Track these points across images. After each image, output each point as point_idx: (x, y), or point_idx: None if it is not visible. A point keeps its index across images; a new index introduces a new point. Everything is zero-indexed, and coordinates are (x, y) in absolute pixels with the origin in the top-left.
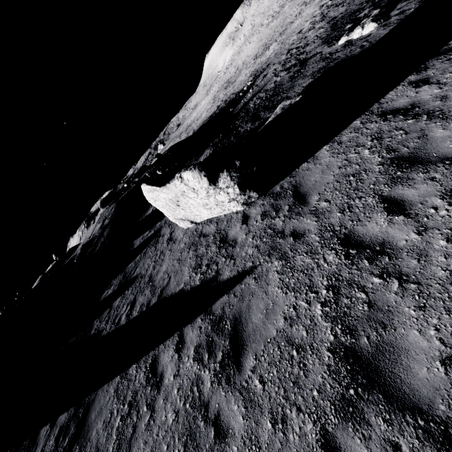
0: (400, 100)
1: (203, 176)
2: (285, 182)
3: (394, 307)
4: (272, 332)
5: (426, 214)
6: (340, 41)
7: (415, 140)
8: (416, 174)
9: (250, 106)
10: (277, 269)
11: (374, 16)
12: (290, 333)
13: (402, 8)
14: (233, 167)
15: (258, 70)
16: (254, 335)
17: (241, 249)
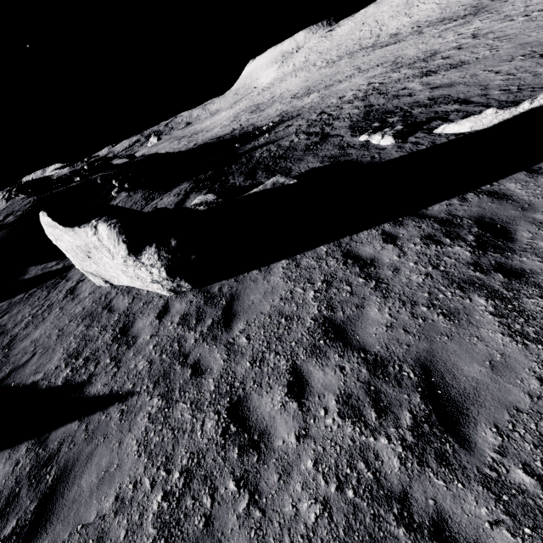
0: (367, 247)
1: (122, 242)
2: (227, 284)
3: (227, 538)
4: (91, 514)
5: (316, 414)
6: (361, 137)
7: (353, 308)
8: (333, 353)
9: (256, 154)
10: (151, 411)
11: (396, 131)
12: (108, 527)
13: (419, 139)
14: (166, 244)
15: (287, 114)
16: (69, 510)
17: (134, 356)
